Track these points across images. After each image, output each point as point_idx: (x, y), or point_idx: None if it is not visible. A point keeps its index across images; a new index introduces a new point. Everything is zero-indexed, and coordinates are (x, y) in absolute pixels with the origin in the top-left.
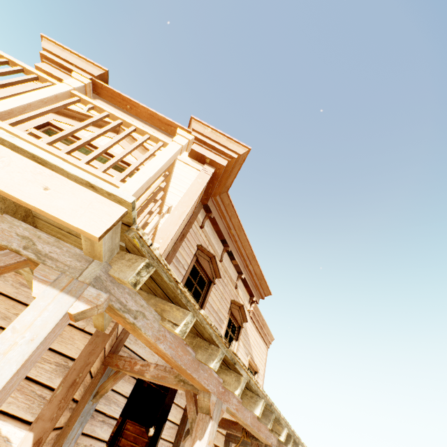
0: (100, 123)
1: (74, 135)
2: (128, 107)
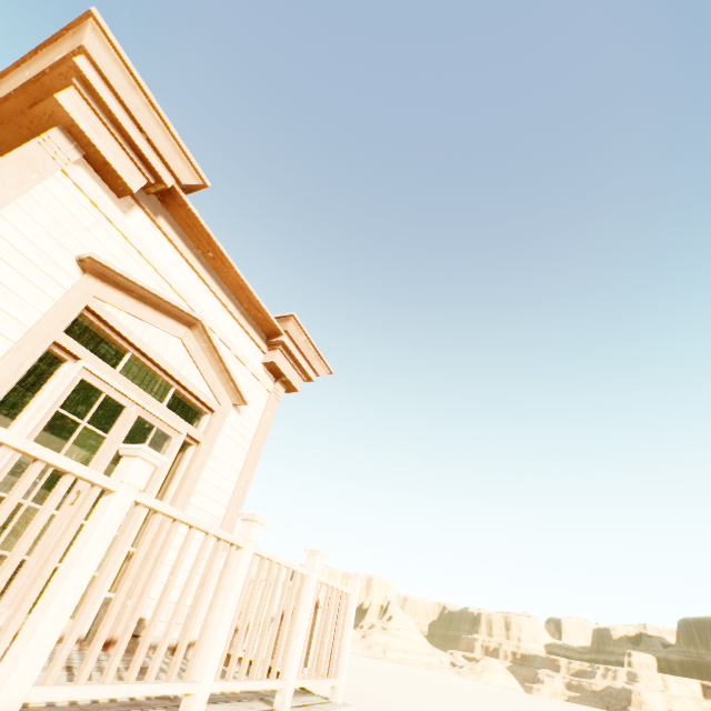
0: (172, 309)
1: (129, 339)
2: (211, 254)
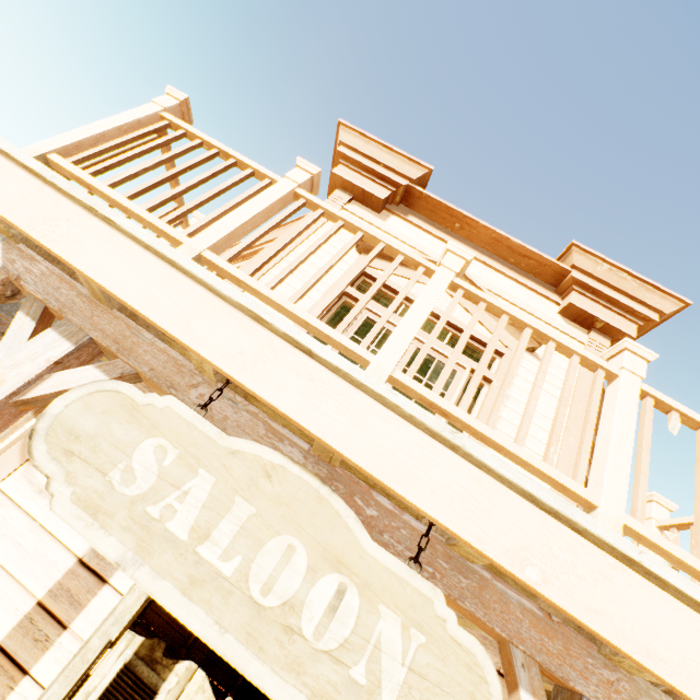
0: None
1: (398, 291)
2: (457, 225)
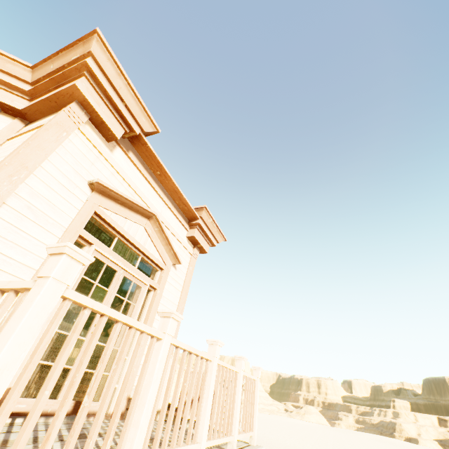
0: (139, 209)
1: (117, 230)
2: (158, 172)
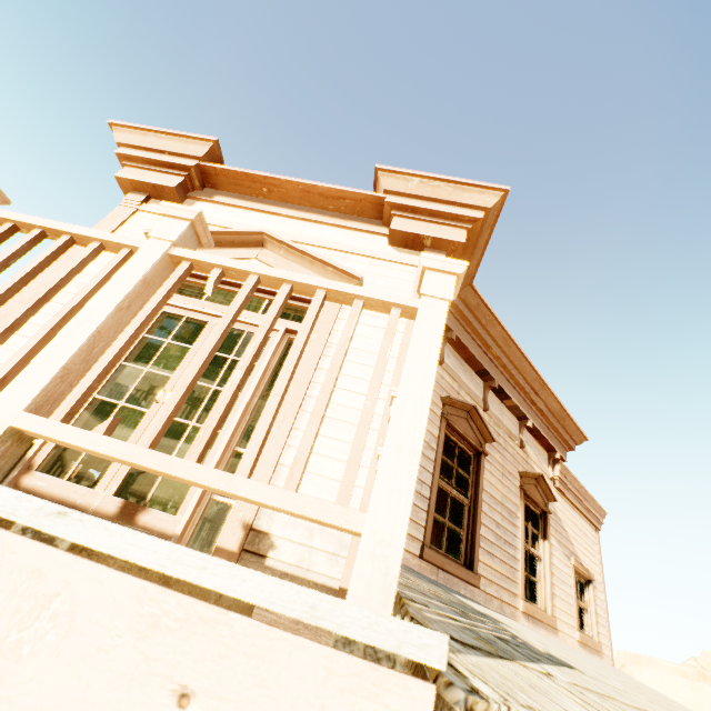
0: (232, 239)
1: (199, 275)
2: (265, 190)
